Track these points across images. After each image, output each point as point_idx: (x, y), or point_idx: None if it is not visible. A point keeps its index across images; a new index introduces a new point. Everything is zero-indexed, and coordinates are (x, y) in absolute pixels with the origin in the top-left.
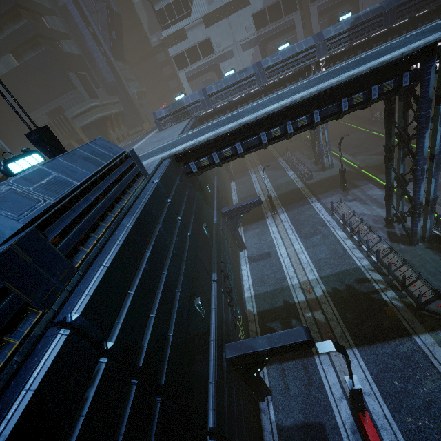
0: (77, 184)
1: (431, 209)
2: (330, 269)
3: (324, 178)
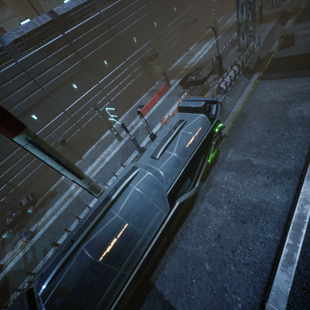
0: None
1: (246, 29)
2: (204, 60)
3: (264, 15)
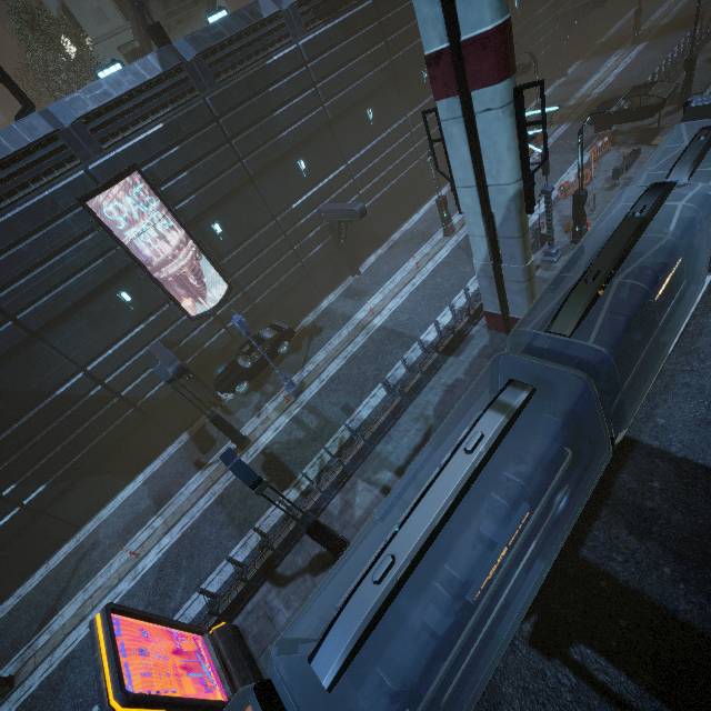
0: None
1: None
2: (618, 86)
3: None
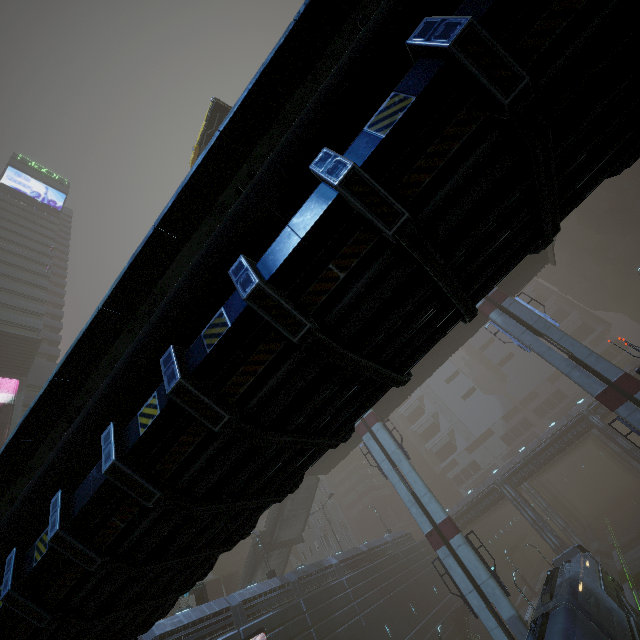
0: (398, 536)
1: None
2: None
3: None
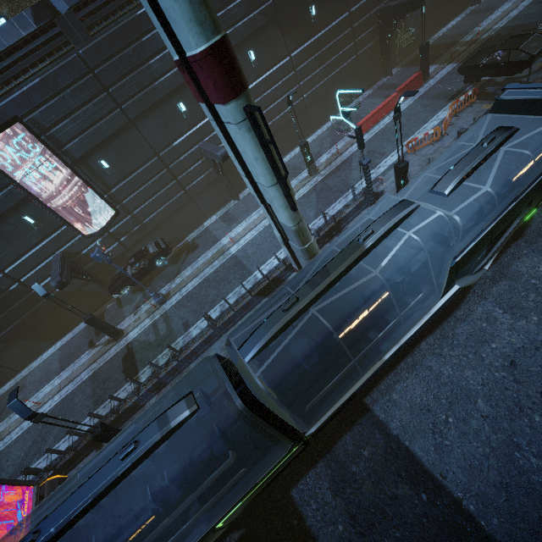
0: None
1: None
2: (518, 22)
3: None
